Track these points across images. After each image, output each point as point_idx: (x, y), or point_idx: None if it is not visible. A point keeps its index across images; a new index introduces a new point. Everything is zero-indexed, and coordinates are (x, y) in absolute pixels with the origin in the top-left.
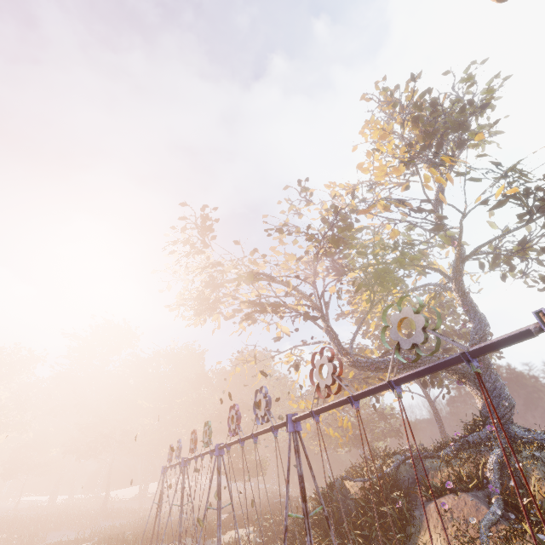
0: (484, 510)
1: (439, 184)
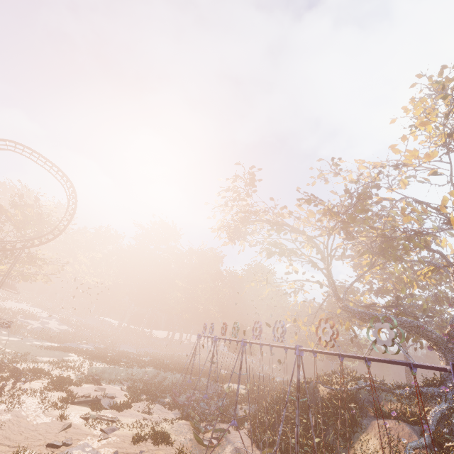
0: (415, 438)
1: None
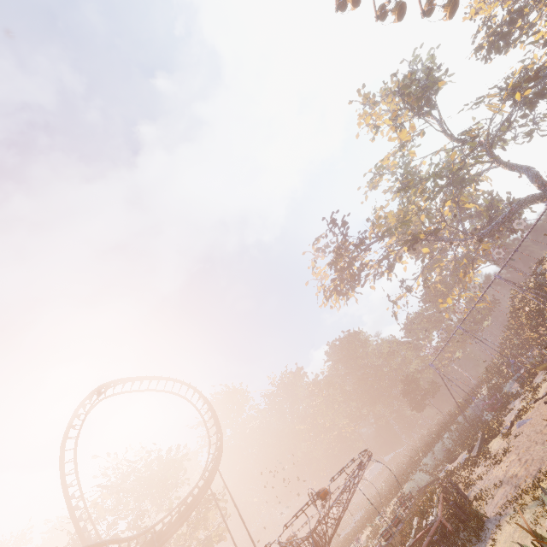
0: None
1: (437, 121)
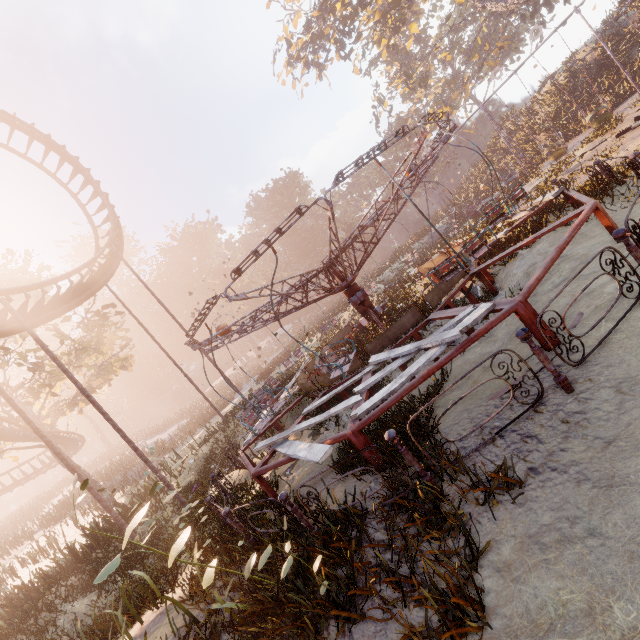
0: None
1: None
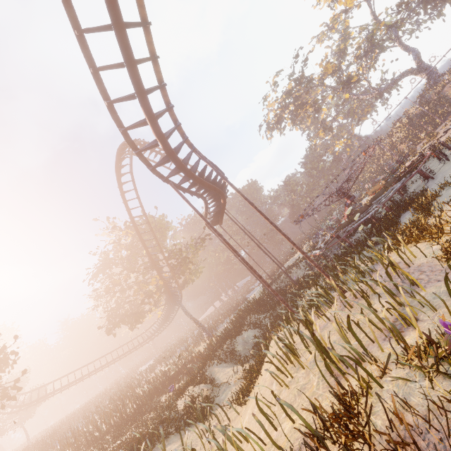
0: None
1: None
